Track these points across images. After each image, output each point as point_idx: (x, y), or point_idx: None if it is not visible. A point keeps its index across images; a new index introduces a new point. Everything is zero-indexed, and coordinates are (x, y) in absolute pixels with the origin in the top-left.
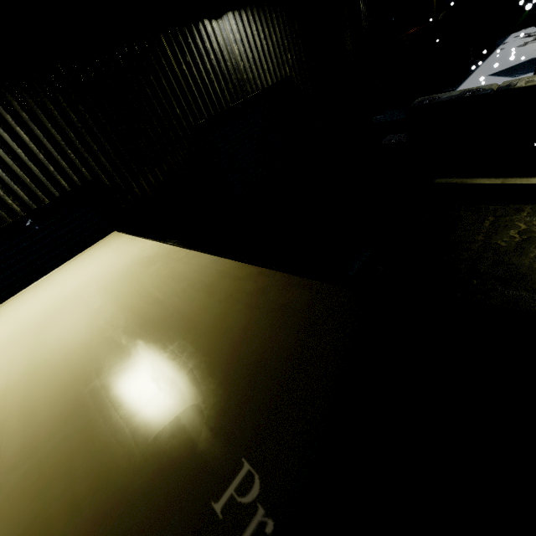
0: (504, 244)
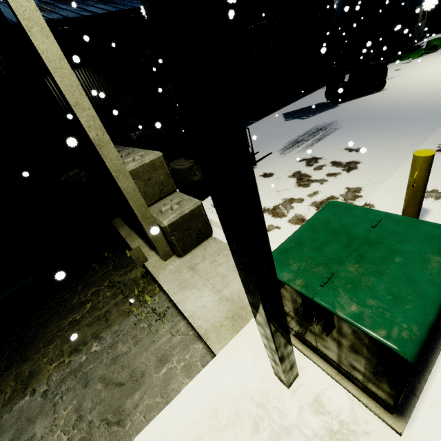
0: (75, 301)
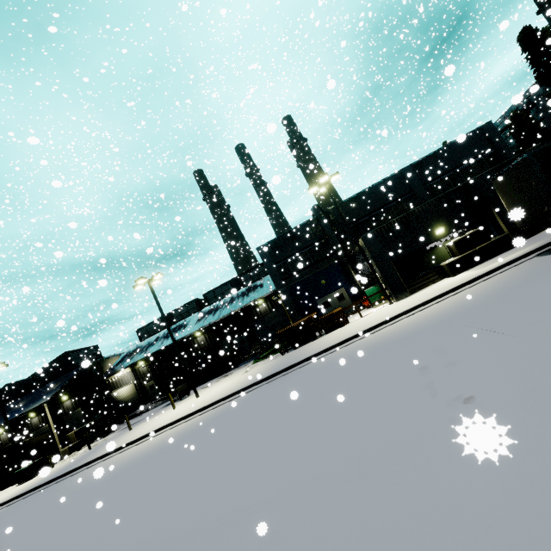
0: None
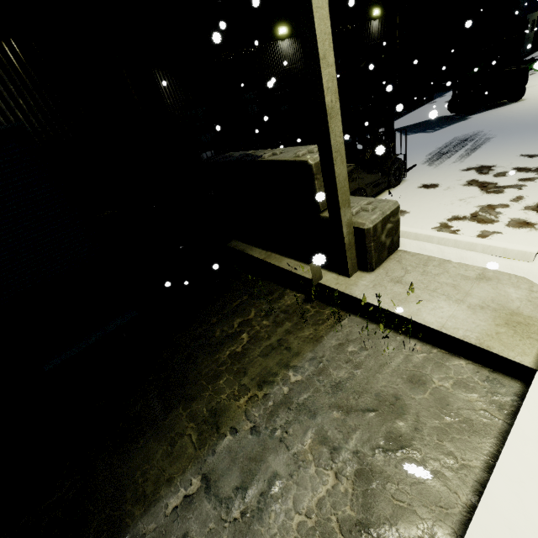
0: (218, 333)
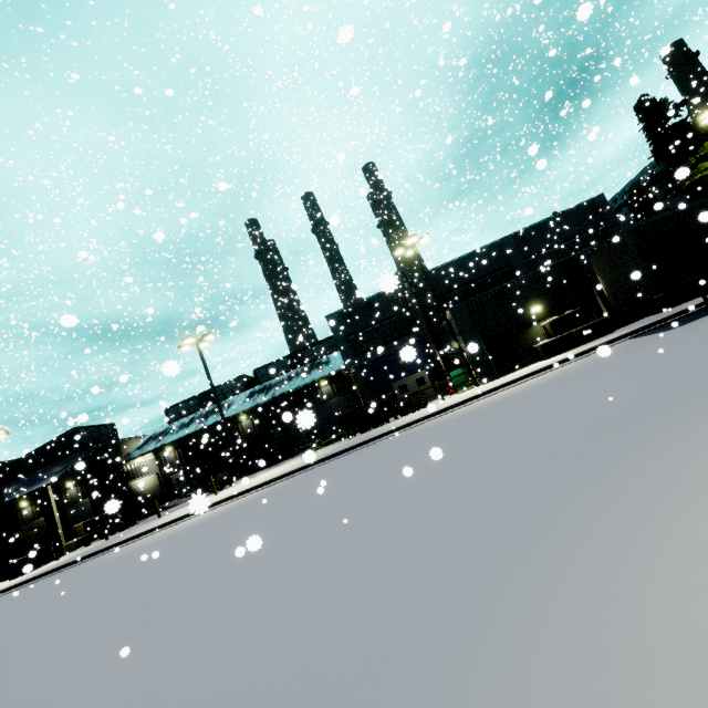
0: None
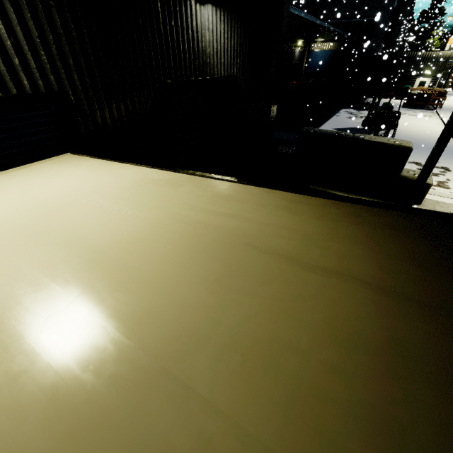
0: None
